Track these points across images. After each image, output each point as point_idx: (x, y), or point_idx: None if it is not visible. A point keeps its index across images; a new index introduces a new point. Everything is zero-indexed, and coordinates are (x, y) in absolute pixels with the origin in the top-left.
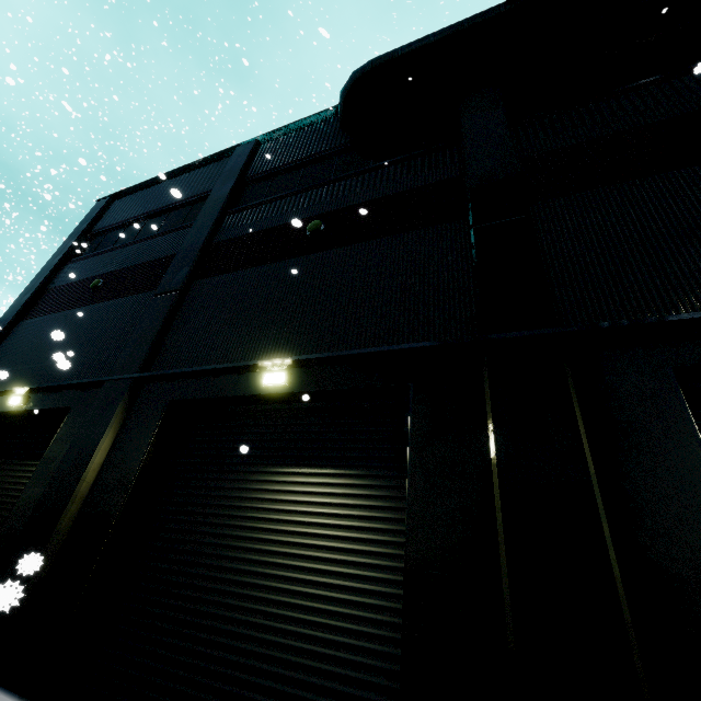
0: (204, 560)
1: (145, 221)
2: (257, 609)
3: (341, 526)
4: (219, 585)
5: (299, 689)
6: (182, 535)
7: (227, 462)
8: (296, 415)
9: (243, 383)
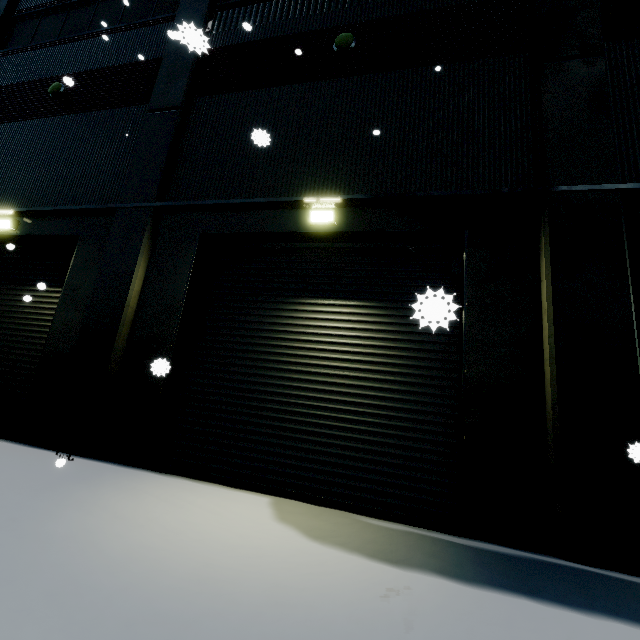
0: (267, 372)
1: (95, 5)
2: (326, 406)
3: (394, 347)
4: (286, 390)
5: (370, 455)
6: (240, 353)
7: (273, 294)
8: (339, 254)
9: (284, 220)
